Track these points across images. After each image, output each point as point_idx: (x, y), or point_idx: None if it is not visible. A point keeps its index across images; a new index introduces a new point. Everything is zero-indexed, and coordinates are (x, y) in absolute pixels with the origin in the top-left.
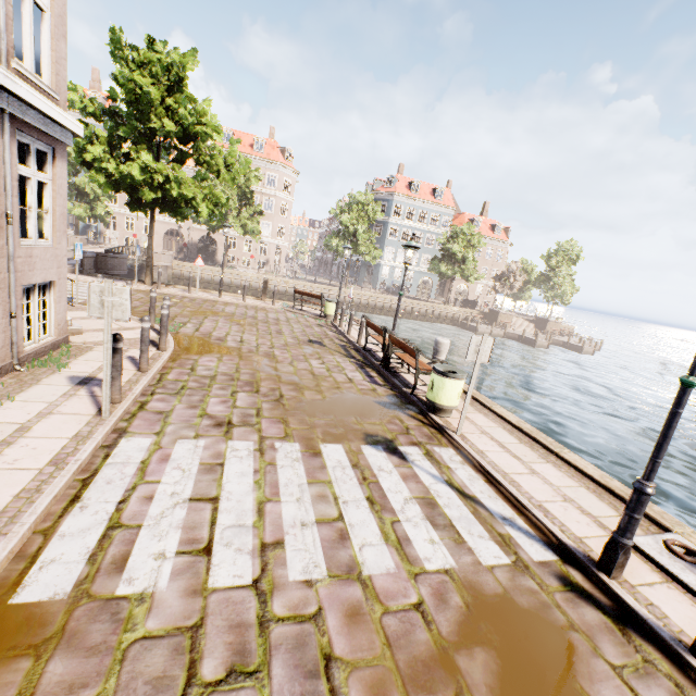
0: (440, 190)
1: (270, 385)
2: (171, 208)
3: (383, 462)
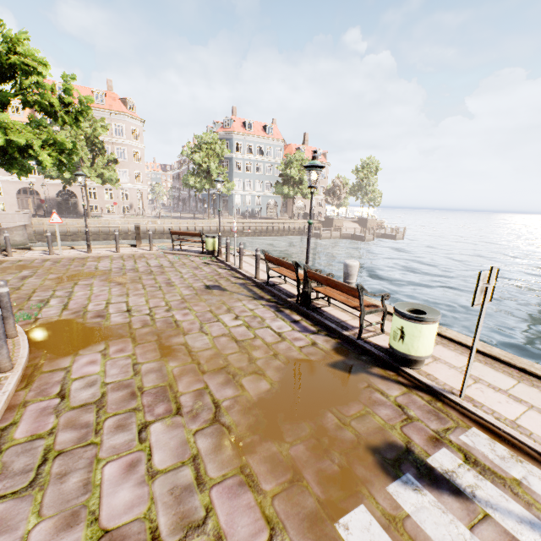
0: (270, 127)
1: (191, 386)
2: (1, 160)
3: (449, 527)
